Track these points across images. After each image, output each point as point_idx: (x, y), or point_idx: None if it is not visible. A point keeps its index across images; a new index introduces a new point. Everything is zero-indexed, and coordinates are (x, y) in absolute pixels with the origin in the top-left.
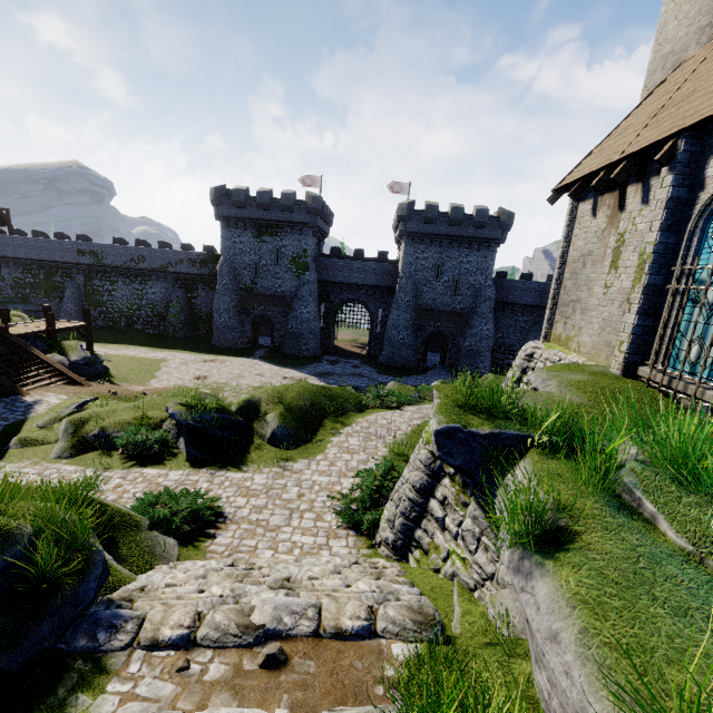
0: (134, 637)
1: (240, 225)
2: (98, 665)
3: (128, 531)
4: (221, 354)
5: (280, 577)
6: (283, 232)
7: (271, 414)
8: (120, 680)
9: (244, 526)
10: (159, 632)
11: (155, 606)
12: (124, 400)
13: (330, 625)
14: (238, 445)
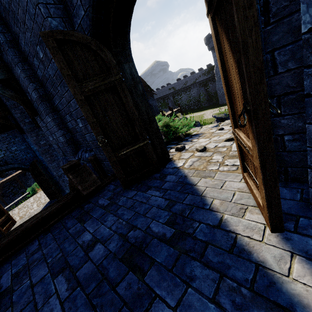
0: None
1: None
2: None
3: None
4: (224, 106)
5: None
6: None
7: None
8: None
9: None
10: None
11: None
12: None
13: None
14: None
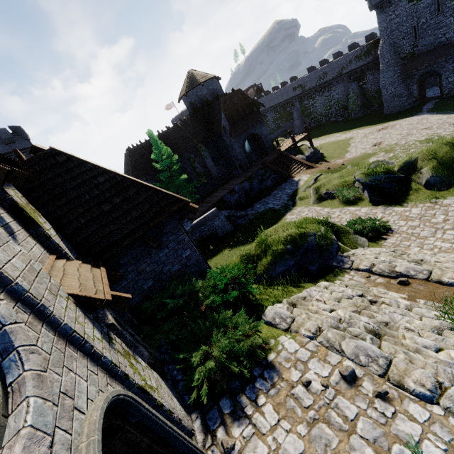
0: (350, 266)
1: (392, 1)
2: (341, 270)
3: (345, 234)
4: (391, 120)
5: (416, 259)
6: None
7: (424, 169)
8: (348, 275)
9: (403, 235)
10: (359, 266)
11: (357, 259)
12: (333, 171)
13: (434, 278)
14: (400, 191)
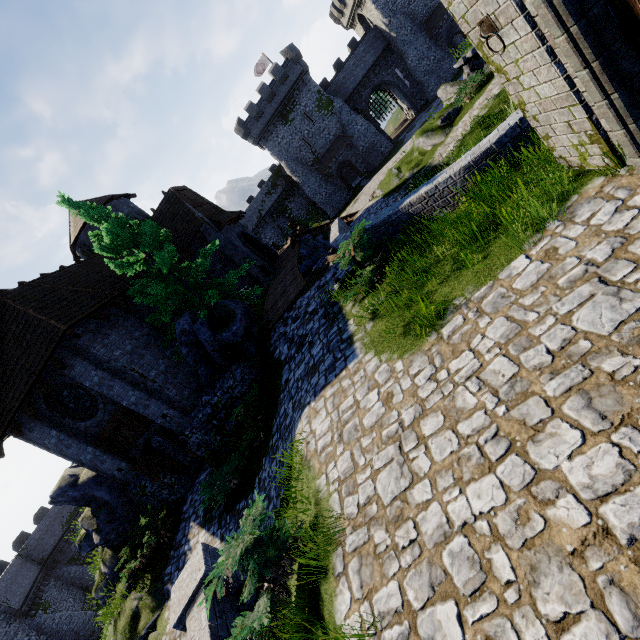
0: None
1: (270, 130)
2: None
3: None
4: (350, 203)
5: None
6: (295, 98)
7: None
8: None
9: None
10: None
11: None
12: None
13: None
14: None
